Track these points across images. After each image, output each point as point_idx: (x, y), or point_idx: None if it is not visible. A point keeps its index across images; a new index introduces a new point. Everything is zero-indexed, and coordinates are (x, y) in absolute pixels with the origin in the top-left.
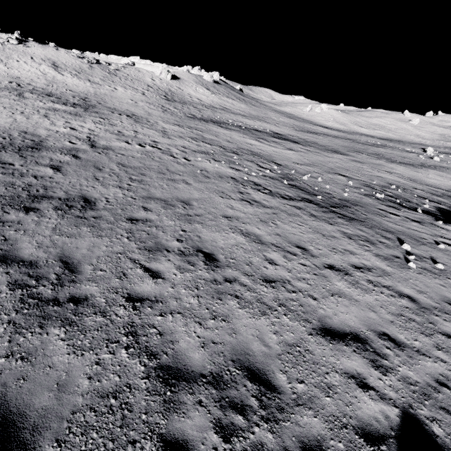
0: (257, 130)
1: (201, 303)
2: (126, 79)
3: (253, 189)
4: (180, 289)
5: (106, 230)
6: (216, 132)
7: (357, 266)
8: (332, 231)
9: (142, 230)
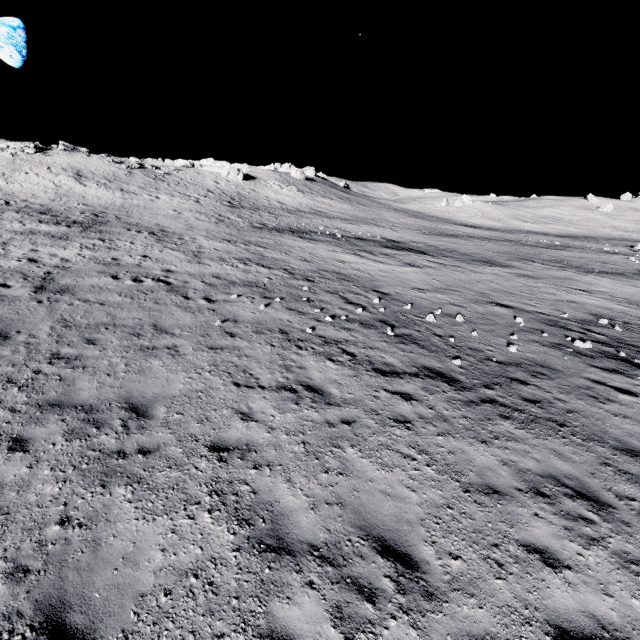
0: (361, 238)
1: None
2: (177, 185)
3: (317, 354)
4: None
5: None
6: (290, 246)
7: (575, 631)
8: (489, 468)
9: None
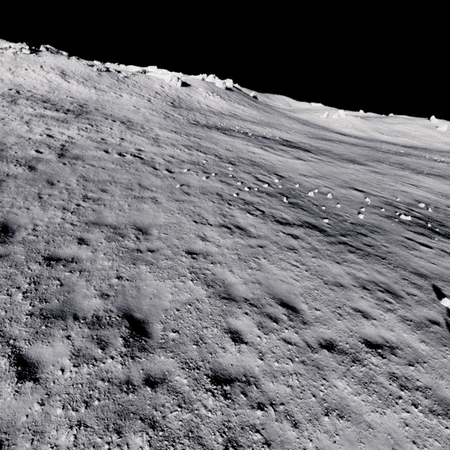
0: (265, 137)
1: (77, 444)
2: (134, 87)
3: (241, 209)
4: (54, 406)
5: (0, 279)
6: (217, 139)
7: (373, 342)
8: (339, 275)
9: (56, 278)
